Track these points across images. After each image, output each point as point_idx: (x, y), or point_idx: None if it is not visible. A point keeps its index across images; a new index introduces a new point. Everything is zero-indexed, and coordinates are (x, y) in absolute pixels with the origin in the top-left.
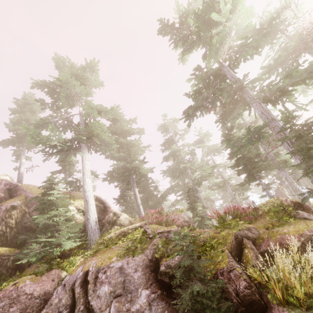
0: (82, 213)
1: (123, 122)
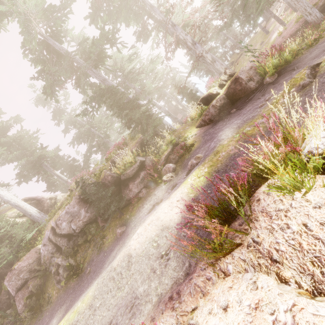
0: (23, 216)
1: None
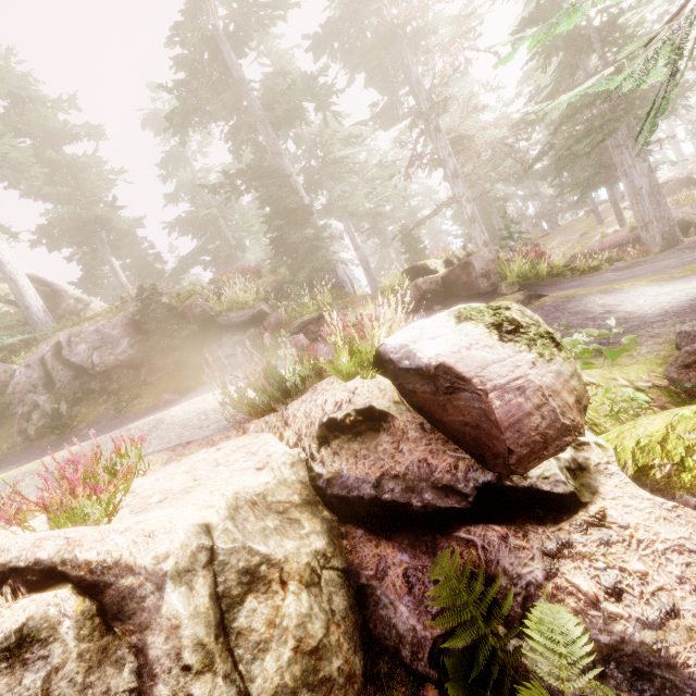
0: (11, 304)
1: (43, 111)
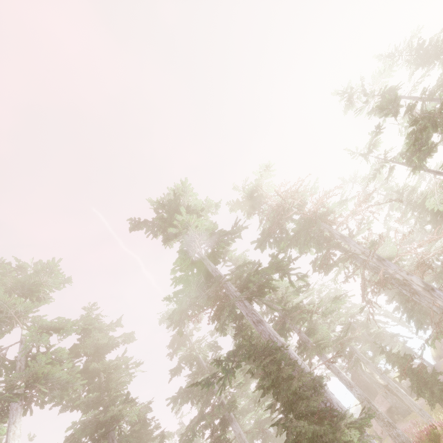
0: None
1: (97, 335)
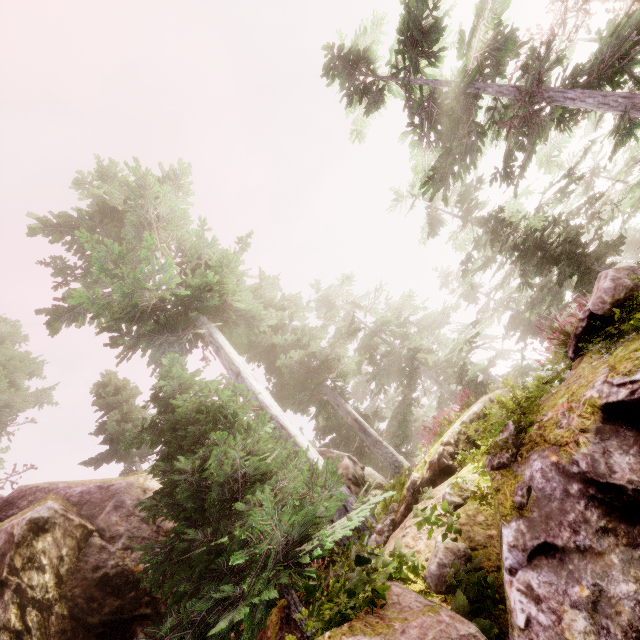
0: None
1: (265, 278)
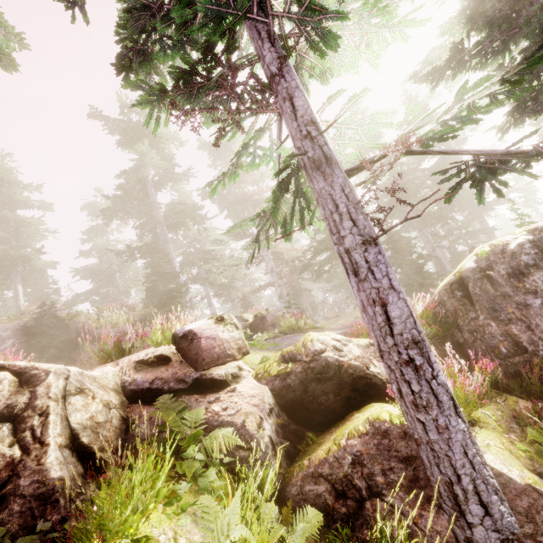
0: None
1: (15, 189)
